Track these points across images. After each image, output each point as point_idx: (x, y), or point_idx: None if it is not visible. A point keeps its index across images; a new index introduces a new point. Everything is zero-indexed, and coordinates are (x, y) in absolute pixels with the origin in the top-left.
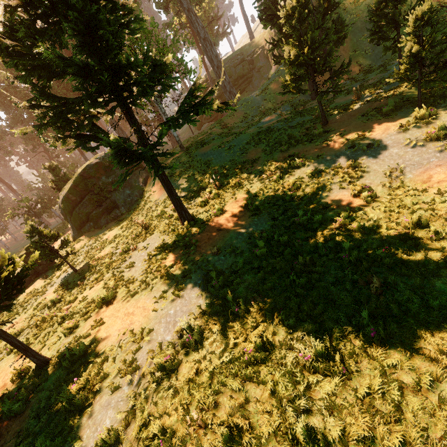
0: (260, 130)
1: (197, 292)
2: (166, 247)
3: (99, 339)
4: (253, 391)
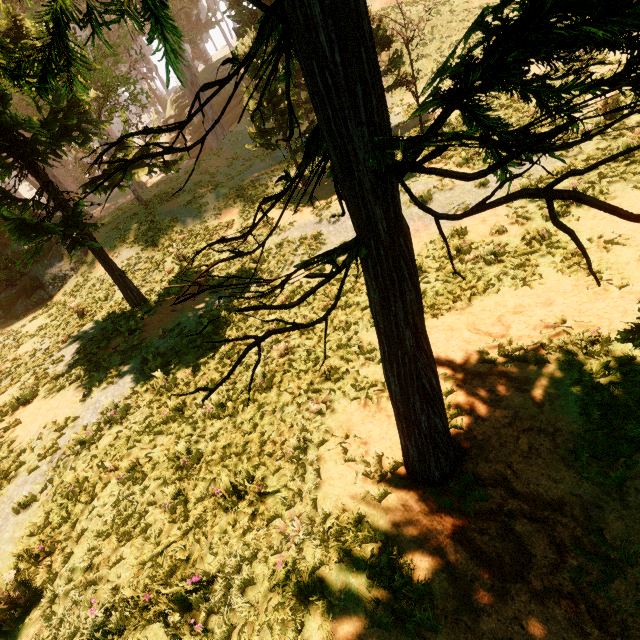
0: (243, 183)
1: (133, 377)
2: (107, 335)
3: (15, 438)
4: (162, 440)
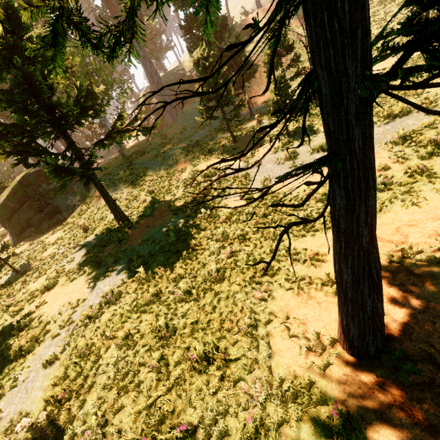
0: (191, 143)
1: (122, 272)
2: (103, 243)
3: (42, 313)
4: (146, 317)
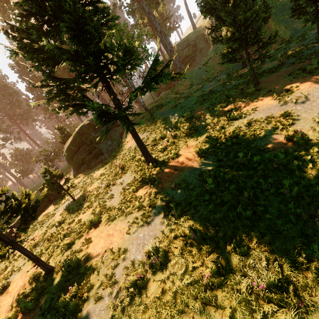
0: (204, 93)
1: (160, 220)
2: (136, 183)
3: (88, 254)
4: (213, 314)
